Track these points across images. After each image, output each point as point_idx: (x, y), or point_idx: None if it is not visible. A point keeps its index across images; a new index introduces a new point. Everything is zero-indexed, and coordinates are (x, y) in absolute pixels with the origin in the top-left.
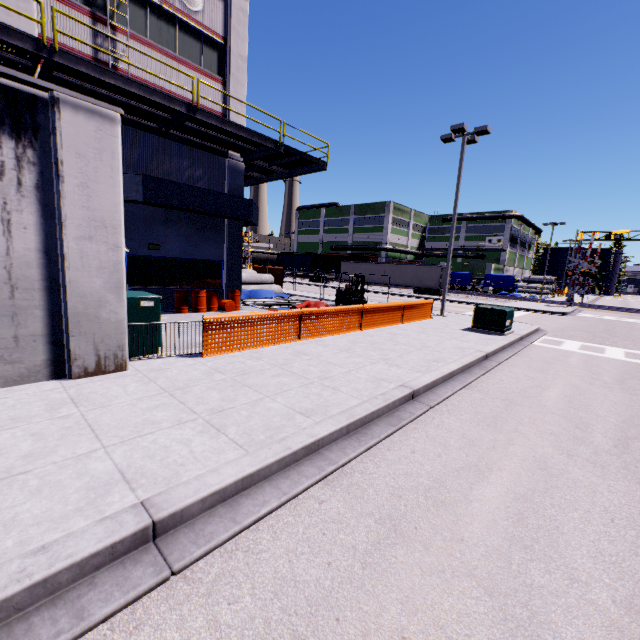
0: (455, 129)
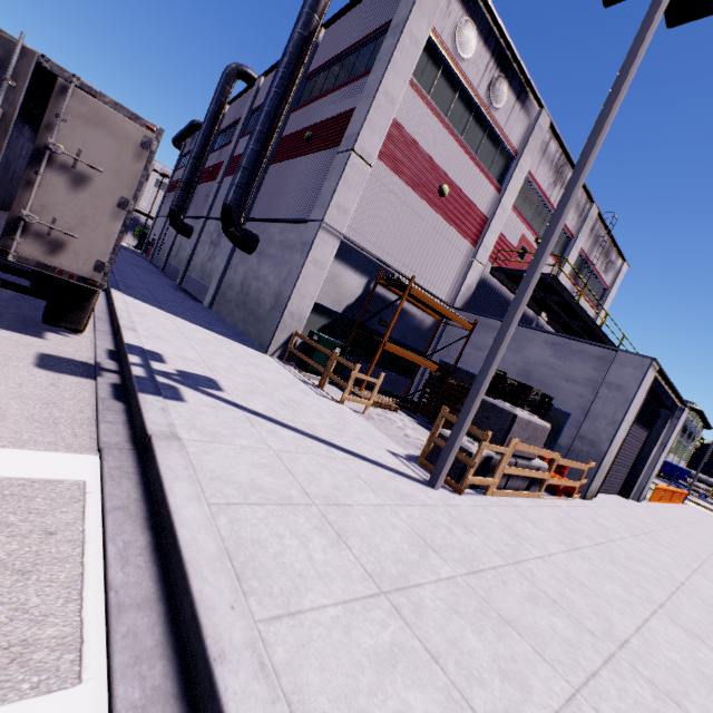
0: None
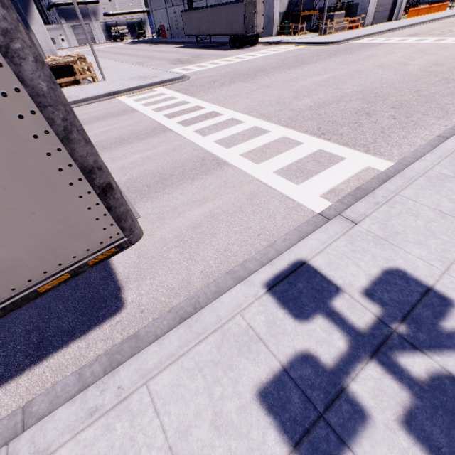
0: None
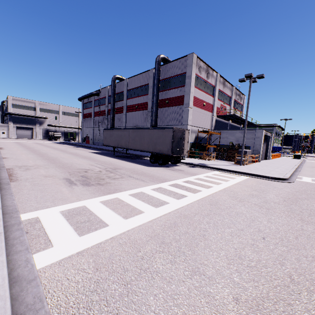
0: (285, 119)
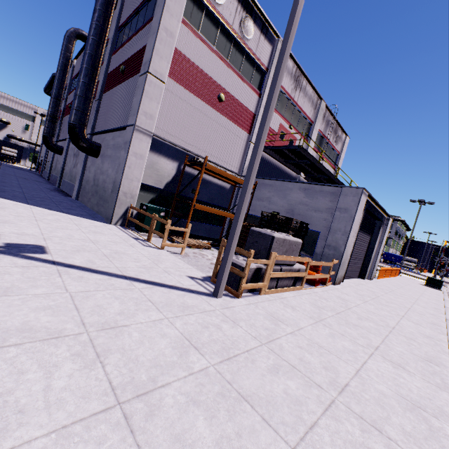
0: (420, 201)
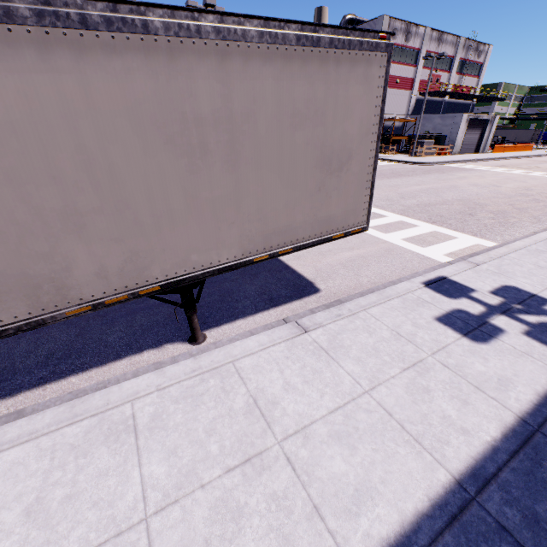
0: None
